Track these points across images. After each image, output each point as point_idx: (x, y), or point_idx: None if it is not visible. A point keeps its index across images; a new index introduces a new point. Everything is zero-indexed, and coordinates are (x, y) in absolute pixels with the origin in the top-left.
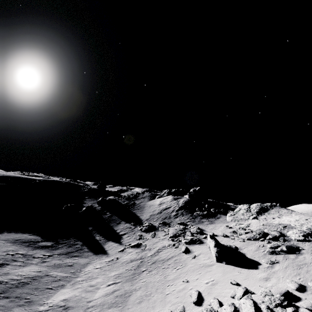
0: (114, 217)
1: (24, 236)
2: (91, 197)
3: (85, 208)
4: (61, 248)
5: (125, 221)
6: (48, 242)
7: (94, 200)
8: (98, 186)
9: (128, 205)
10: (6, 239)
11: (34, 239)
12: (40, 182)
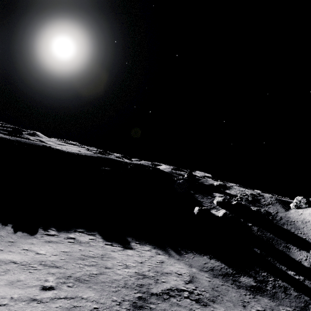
0: (267, 233)
1: (207, 260)
2: (197, 192)
3: (222, 214)
4: (279, 295)
5: (292, 244)
6: (244, 276)
7: (204, 197)
8: (188, 176)
9: (264, 215)
10: (199, 267)
11: (223, 267)
12: (134, 167)
